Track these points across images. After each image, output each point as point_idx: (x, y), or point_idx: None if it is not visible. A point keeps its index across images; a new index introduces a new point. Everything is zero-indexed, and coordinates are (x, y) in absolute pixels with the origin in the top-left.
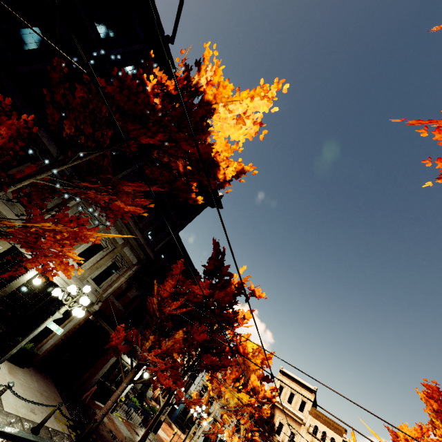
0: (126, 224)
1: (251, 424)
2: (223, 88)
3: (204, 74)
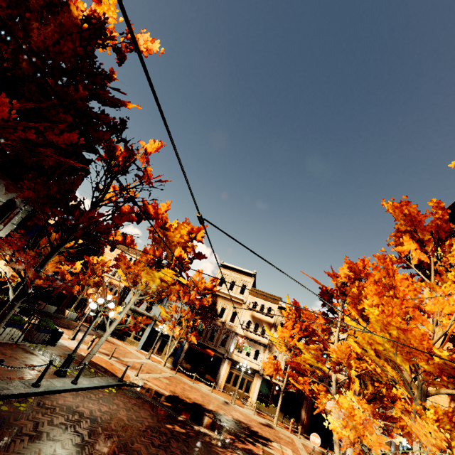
0: None
1: (193, 314)
2: None
3: None
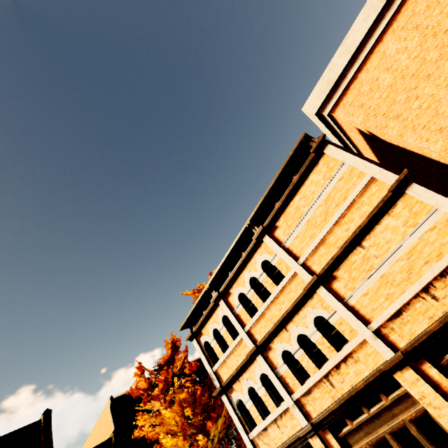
0: None
1: None
2: None
3: None
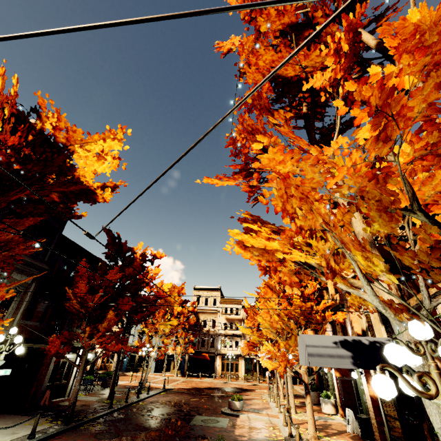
0: None
1: (186, 333)
2: (73, 132)
3: (46, 120)
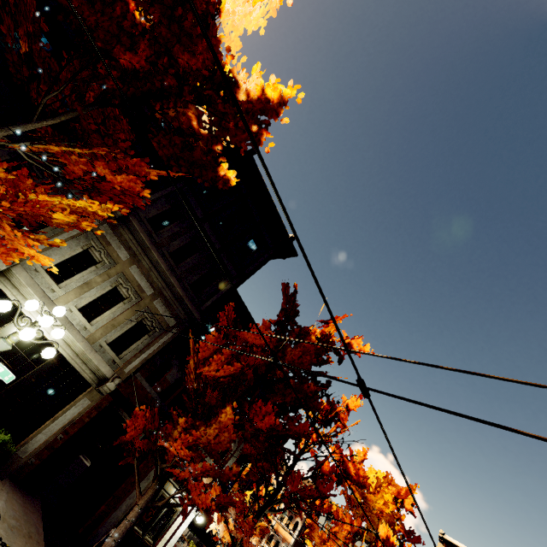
0: (156, 265)
1: None
2: None
3: None
